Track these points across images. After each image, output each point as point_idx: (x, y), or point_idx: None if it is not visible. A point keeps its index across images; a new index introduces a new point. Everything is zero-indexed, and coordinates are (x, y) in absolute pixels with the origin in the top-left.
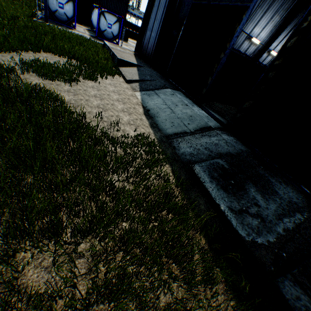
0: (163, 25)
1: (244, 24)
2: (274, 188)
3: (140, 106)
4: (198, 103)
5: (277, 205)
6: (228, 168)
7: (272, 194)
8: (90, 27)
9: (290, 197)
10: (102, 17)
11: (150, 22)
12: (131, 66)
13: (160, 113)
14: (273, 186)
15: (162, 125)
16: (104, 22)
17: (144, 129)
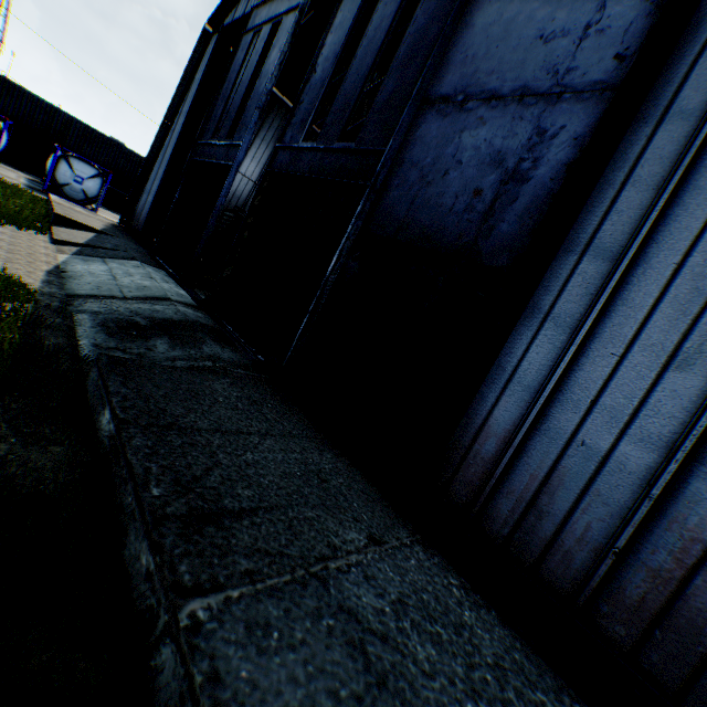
0: (161, 184)
1: (231, 183)
2: (203, 346)
3: (50, 265)
4: (182, 284)
5: (186, 354)
6: (144, 325)
7: (191, 348)
8: (42, 178)
9: (218, 354)
10: (64, 163)
11: (150, 181)
12: (86, 231)
13: (87, 277)
14: (204, 345)
15: (75, 286)
16: (69, 170)
17: (22, 278)
